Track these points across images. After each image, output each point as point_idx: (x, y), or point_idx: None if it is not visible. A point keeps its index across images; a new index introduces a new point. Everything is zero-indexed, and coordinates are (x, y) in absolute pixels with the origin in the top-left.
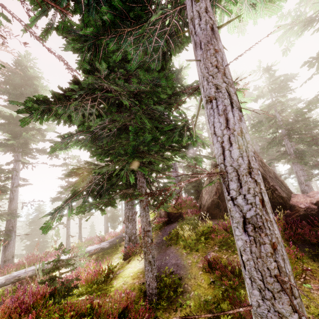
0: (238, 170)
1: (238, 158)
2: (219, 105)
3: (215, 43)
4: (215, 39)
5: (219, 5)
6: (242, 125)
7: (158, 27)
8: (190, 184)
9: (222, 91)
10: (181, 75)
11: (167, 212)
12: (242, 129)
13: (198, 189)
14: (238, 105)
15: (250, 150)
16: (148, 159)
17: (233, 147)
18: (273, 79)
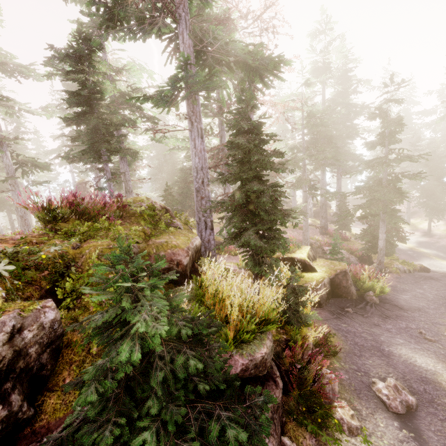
0: None
1: None
2: None
3: None
4: None
5: None
6: None
7: None
8: None
9: None
10: None
11: None
12: None
13: None
14: None
15: None
16: None
17: None
18: None
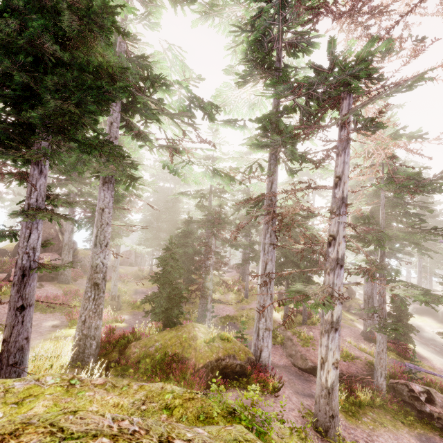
0: None
1: None
2: None
3: None
4: None
5: None
6: None
7: None
8: None
9: None
10: None
11: None
12: None
13: None
14: None
15: None
16: None
17: None
18: None
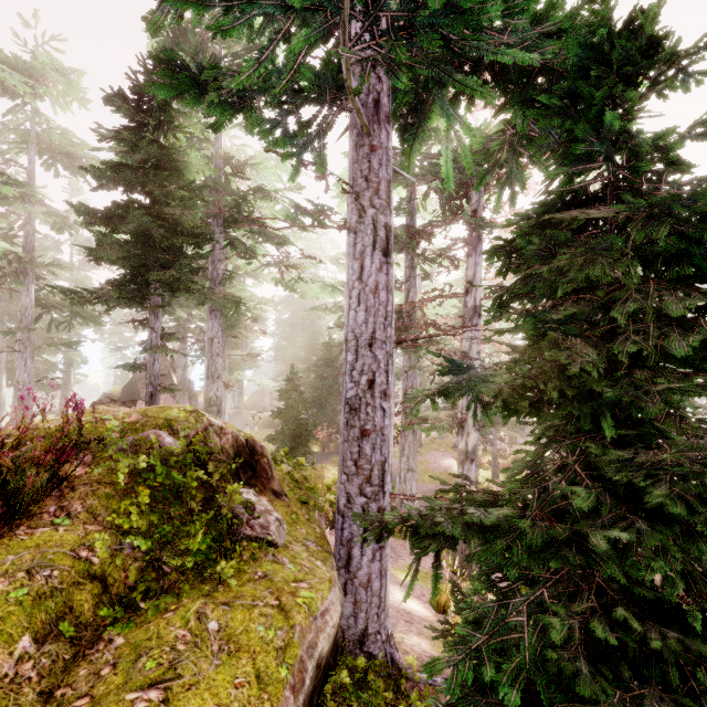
0: None
1: None
2: None
3: None
4: None
5: None
6: None
7: None
8: None
9: None
10: None
11: (106, 394)
12: None
13: None
14: None
15: None
16: None
17: None
18: None
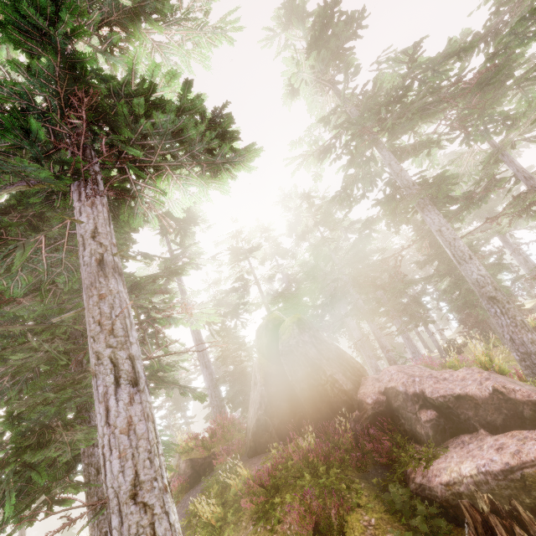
0: (119, 494)
1: (118, 475)
2: (99, 387)
3: (101, 284)
4: (103, 277)
5: (145, 195)
6: (133, 411)
7: (41, 245)
8: (230, 389)
9: (104, 363)
10: (192, 212)
11: (191, 461)
12: (132, 417)
13: (247, 392)
14: (132, 376)
15: (143, 449)
16: (44, 455)
17: (113, 456)
18: (316, 208)
